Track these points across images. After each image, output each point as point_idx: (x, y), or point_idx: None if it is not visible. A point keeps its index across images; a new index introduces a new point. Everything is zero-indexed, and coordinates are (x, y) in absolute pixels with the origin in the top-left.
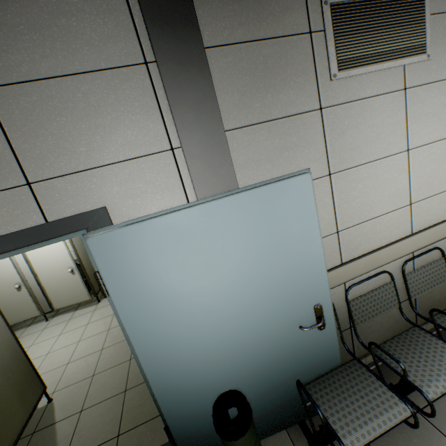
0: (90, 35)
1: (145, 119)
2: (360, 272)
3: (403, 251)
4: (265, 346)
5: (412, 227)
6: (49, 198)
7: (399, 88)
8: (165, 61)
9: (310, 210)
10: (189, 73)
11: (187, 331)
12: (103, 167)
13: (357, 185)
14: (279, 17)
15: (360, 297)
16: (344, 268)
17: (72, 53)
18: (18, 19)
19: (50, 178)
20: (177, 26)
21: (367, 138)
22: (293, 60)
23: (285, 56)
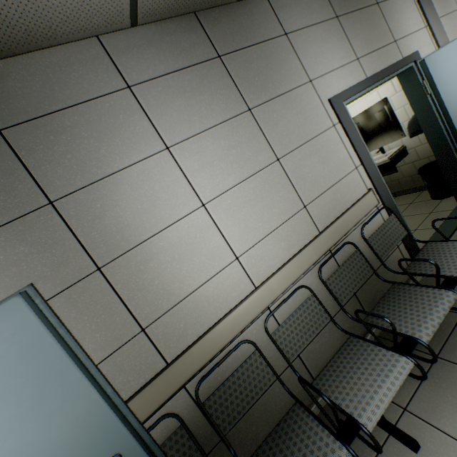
0: None
1: (415, 15)
2: None
3: None
4: None
5: None
6: (401, 48)
7: None
8: None
9: None
10: None
11: None
12: (410, 35)
13: None
14: None
15: None
16: None
17: None
18: None
19: (399, 39)
20: None
21: None
22: None
23: None
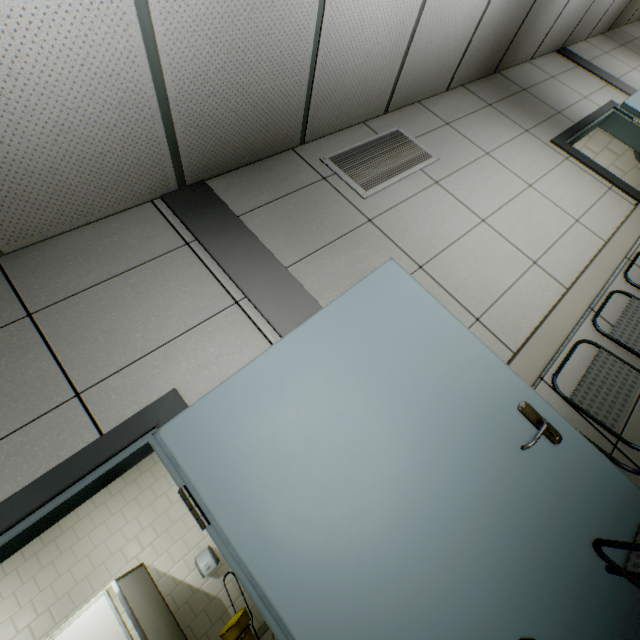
0: (132, 242)
1: (200, 286)
2: (547, 353)
3: (576, 309)
4: (497, 513)
5: (560, 283)
6: (104, 403)
7: (430, 183)
8: (205, 235)
9: (418, 292)
10: (230, 236)
11: (355, 533)
12: (164, 346)
13: (459, 266)
14: (292, 179)
15: (579, 386)
16: (522, 356)
17: (117, 259)
18: (66, 253)
19: (103, 379)
20: (207, 210)
21: (433, 226)
22: (321, 198)
23: (312, 198)
